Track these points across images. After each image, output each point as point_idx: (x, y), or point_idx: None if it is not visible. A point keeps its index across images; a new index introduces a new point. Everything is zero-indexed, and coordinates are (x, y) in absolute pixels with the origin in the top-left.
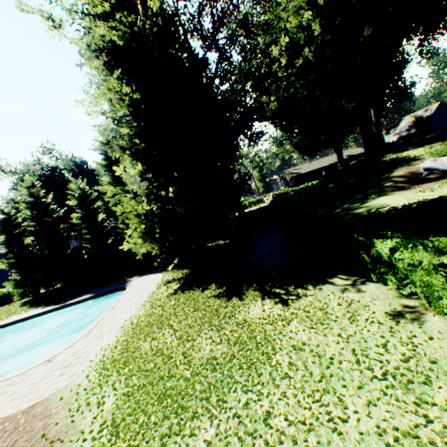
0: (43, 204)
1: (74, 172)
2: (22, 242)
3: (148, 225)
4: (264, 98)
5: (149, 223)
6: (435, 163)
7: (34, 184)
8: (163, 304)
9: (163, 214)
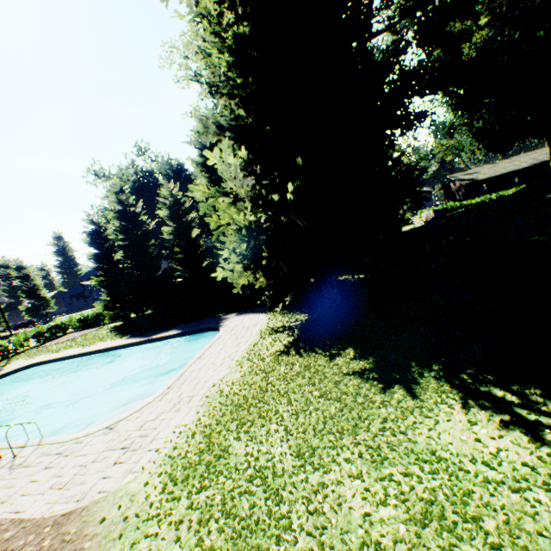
0: (132, 214)
1: (169, 178)
2: (112, 258)
3: (251, 244)
4: (463, 24)
5: (252, 242)
6: None
7: (123, 189)
8: (267, 369)
9: (274, 230)
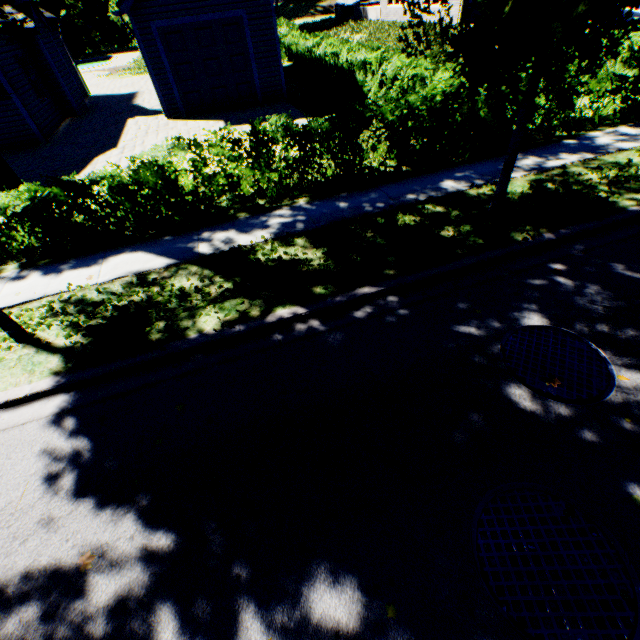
0: None
1: None
2: None
3: None
4: None
5: None
6: (344, 2)
7: None
8: None
9: None
